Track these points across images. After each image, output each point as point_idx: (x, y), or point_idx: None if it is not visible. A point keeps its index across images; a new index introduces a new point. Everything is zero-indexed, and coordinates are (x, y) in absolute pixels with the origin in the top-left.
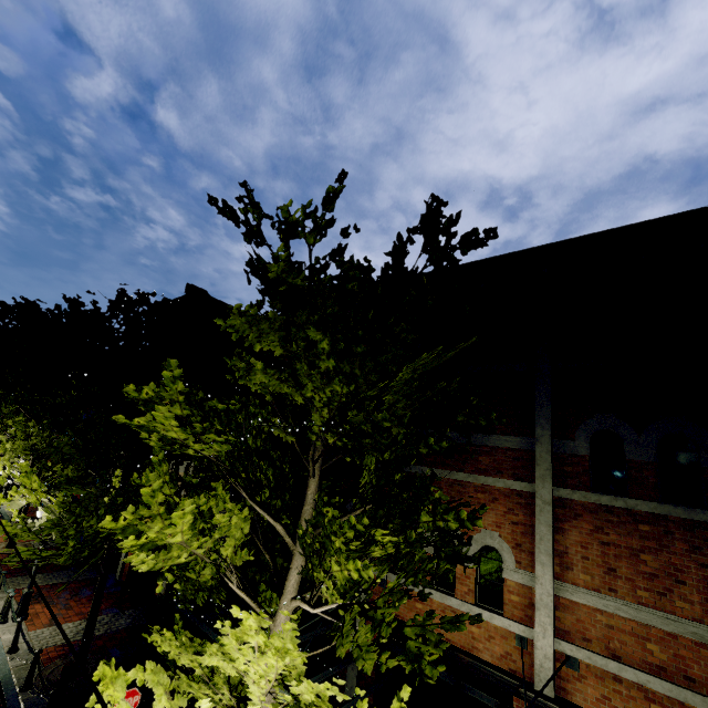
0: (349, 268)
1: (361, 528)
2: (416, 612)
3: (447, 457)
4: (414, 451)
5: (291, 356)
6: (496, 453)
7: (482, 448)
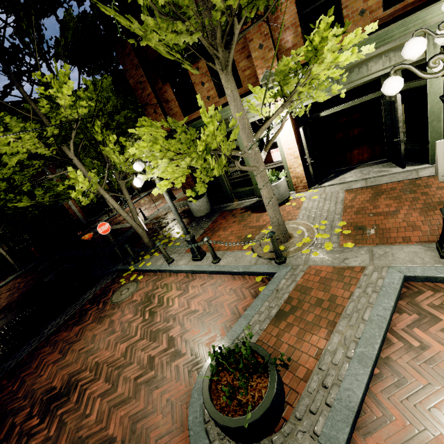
0: None
1: None
2: None
3: None
4: None
5: None
6: None
7: None
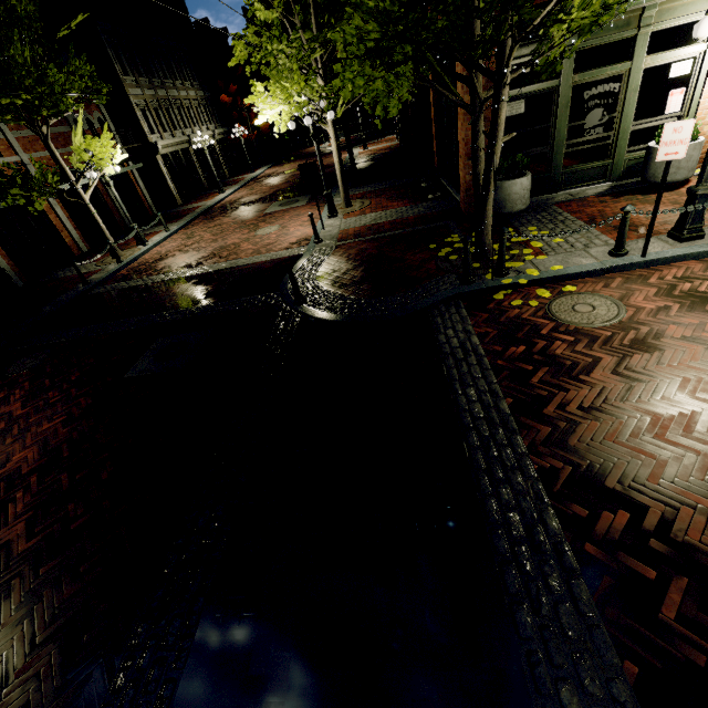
0: None
1: None
2: None
3: None
4: None
5: None
6: None
7: None
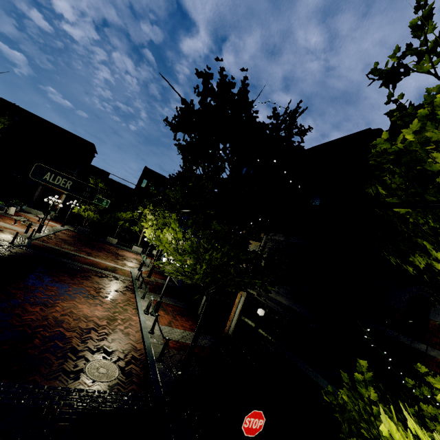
0: None
1: None
2: None
3: None
4: None
5: None
6: None
7: None
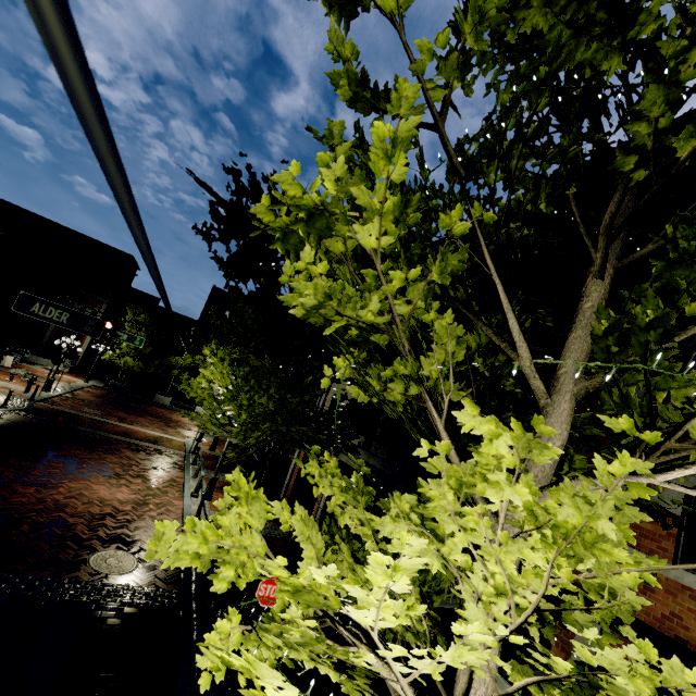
0: None
1: None
2: None
3: None
4: None
5: None
6: None
7: None
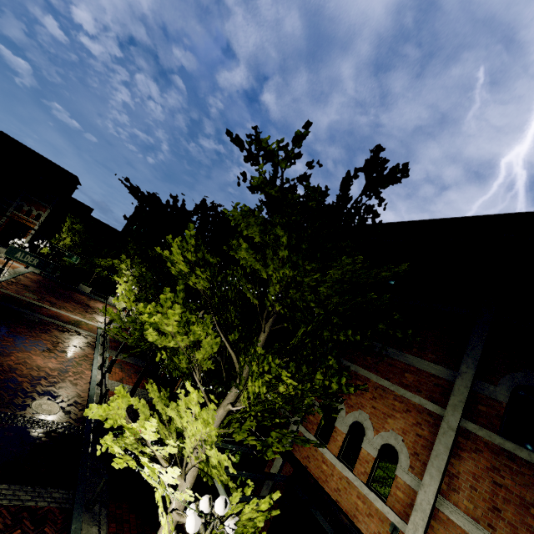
0: (313, 191)
1: (273, 365)
2: (321, 470)
3: (365, 354)
4: (335, 336)
5: (265, 245)
6: (420, 374)
7: (410, 367)
